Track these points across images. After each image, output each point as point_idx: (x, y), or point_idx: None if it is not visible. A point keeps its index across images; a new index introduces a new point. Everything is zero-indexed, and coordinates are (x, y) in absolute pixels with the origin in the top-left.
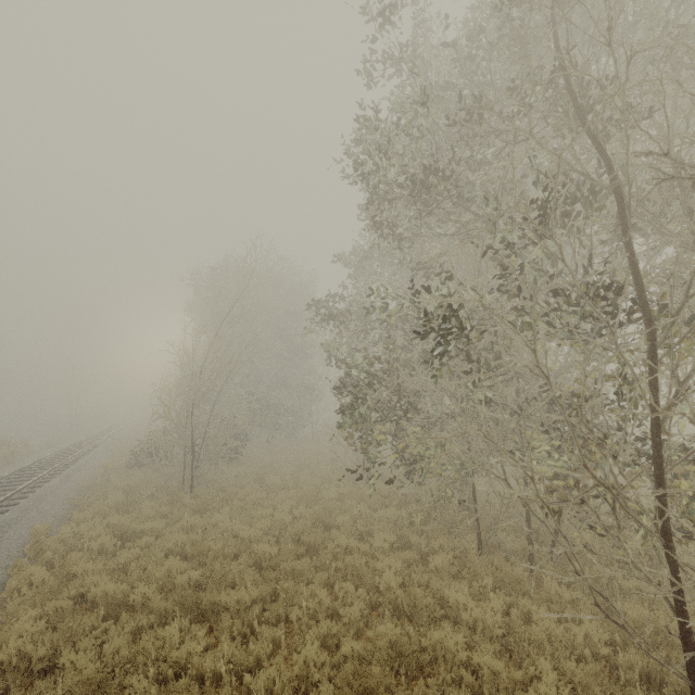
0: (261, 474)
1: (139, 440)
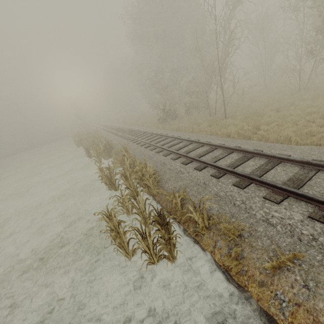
0: (237, 106)
1: (159, 112)
